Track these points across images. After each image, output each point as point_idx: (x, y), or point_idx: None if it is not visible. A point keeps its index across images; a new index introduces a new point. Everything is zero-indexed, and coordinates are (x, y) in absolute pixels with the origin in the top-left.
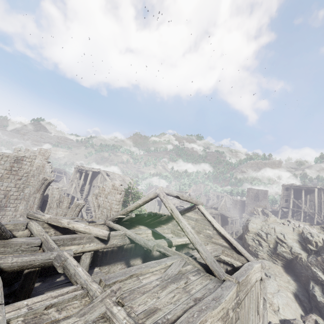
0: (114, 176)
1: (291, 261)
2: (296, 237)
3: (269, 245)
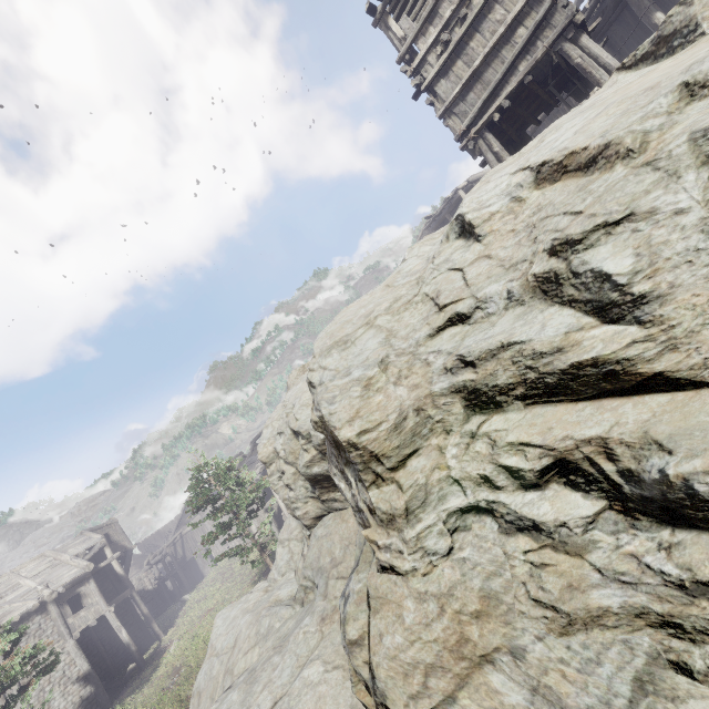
0: (13, 581)
1: None
2: None
3: (296, 468)
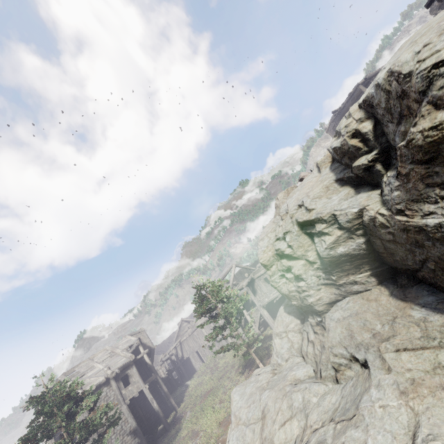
0: (90, 364)
1: (377, 252)
2: (328, 176)
3: (306, 259)
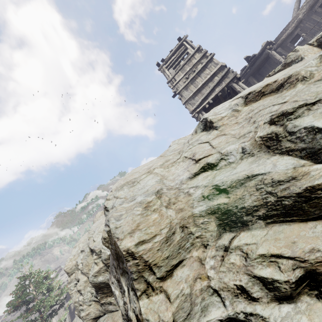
0: None
1: None
2: None
3: (88, 277)
